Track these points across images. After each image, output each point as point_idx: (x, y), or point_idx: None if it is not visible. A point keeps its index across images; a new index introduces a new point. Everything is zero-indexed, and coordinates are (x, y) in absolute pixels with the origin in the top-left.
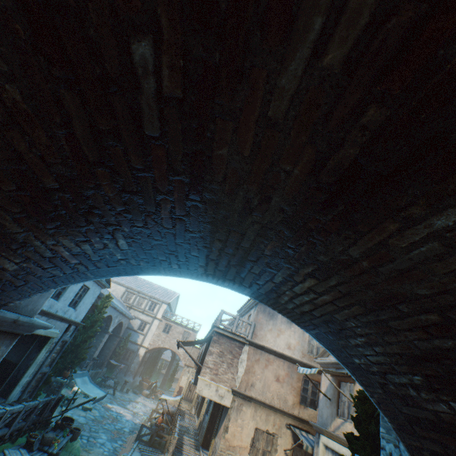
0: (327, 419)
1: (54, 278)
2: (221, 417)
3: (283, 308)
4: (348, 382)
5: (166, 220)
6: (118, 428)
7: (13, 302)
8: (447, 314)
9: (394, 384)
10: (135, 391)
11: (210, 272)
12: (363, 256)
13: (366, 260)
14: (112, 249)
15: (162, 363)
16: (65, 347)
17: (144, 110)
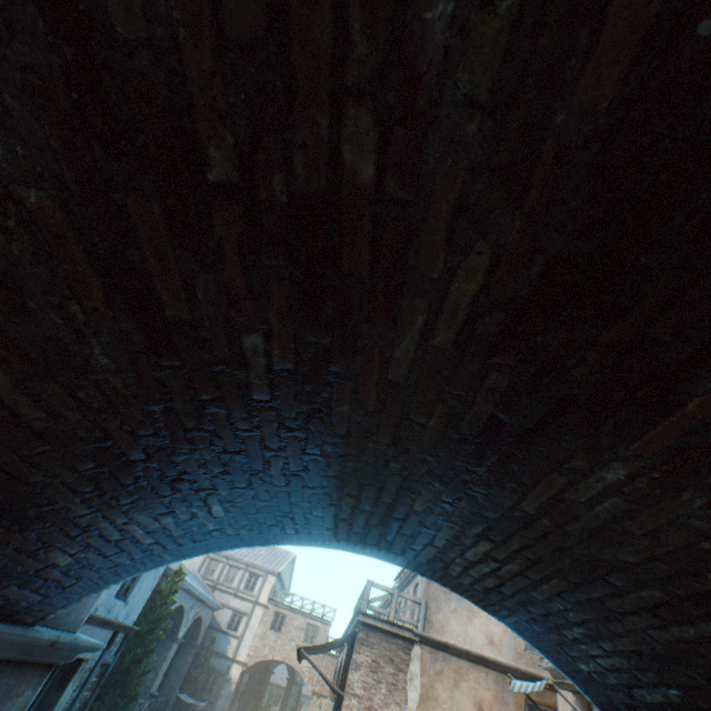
0: None
1: (117, 567)
2: None
3: (458, 584)
4: None
5: (277, 477)
6: None
7: (55, 612)
8: (670, 588)
9: (647, 705)
10: None
11: (342, 535)
12: (540, 512)
13: (546, 517)
14: (202, 518)
15: (272, 691)
16: (106, 676)
17: (252, 380)
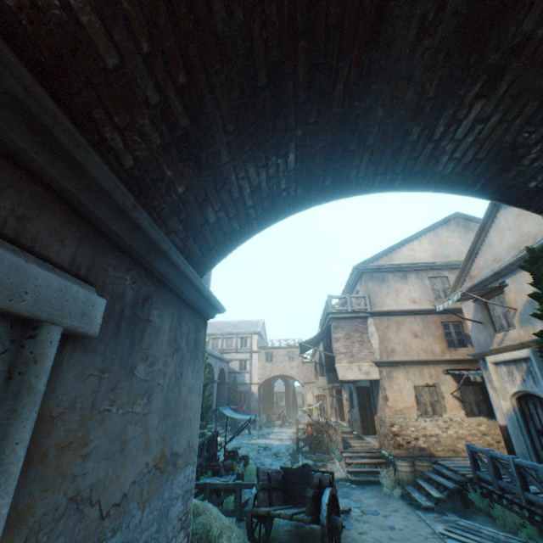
0: (486, 342)
1: (232, 235)
2: (373, 394)
3: (440, 180)
4: (495, 297)
5: (337, 100)
6: (275, 452)
7: (205, 274)
8: None
9: None
10: (267, 426)
11: (361, 174)
12: (537, 24)
13: (541, 26)
14: (280, 173)
15: (277, 396)
16: None
17: None
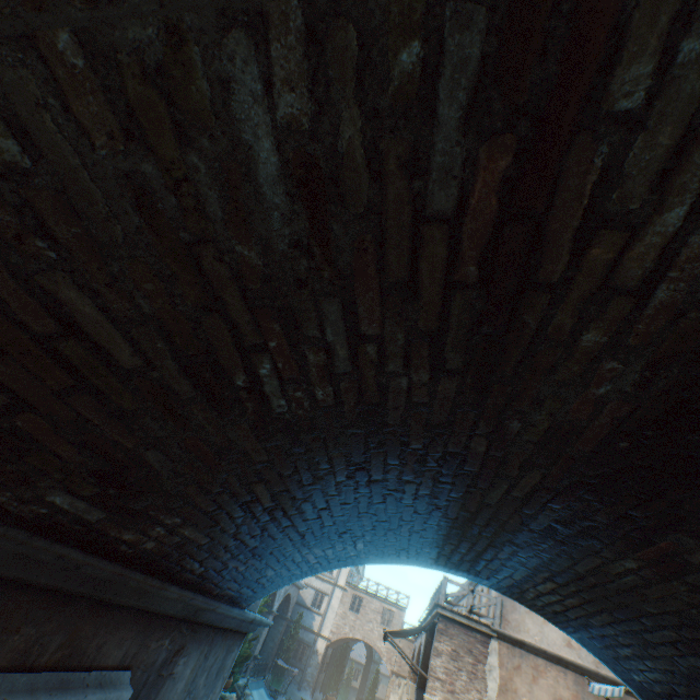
0: None
1: (292, 575)
2: None
3: (532, 604)
4: None
5: (404, 532)
6: None
7: (255, 601)
8: (680, 632)
9: None
10: None
11: (441, 562)
12: (587, 573)
13: (591, 576)
14: (349, 549)
15: (351, 666)
16: None
17: (404, 496)
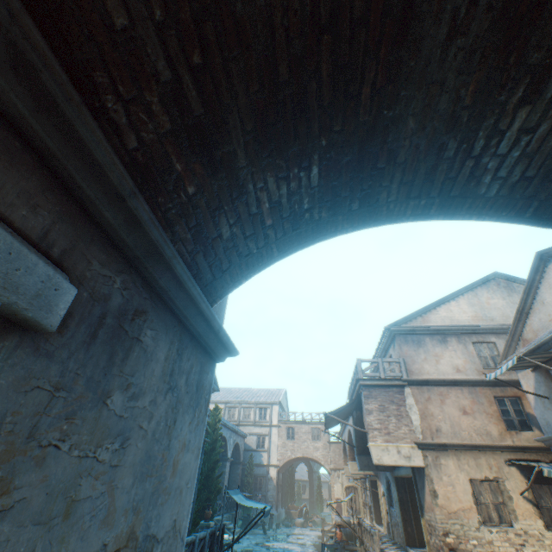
0: None
1: (248, 258)
2: (417, 488)
3: (484, 204)
4: None
5: (364, 106)
6: None
7: (216, 302)
8: None
9: None
10: (286, 524)
11: (392, 197)
12: None
13: None
14: (303, 189)
15: (299, 485)
16: (199, 473)
17: None
